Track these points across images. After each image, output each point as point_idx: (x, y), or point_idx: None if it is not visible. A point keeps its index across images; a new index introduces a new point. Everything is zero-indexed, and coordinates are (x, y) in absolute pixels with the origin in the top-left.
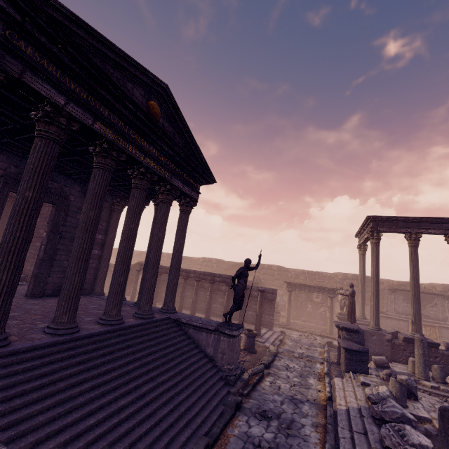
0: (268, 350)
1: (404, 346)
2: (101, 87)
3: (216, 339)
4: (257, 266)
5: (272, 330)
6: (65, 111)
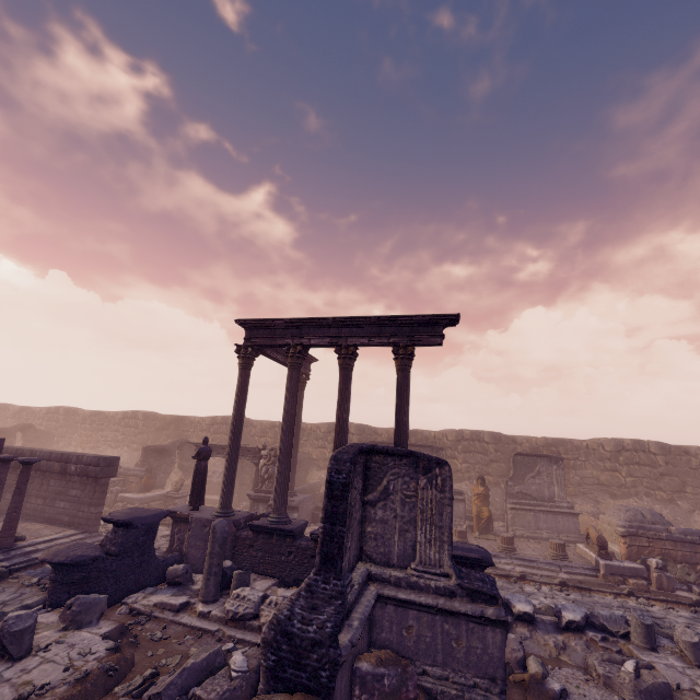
0: None
1: (252, 539)
2: None
3: None
4: None
5: (93, 532)
6: None
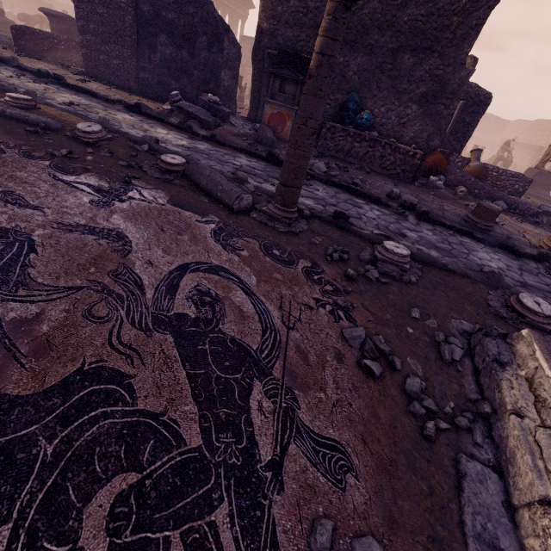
0: None
1: None
2: None
3: None
4: None
5: None
6: (220, 1)
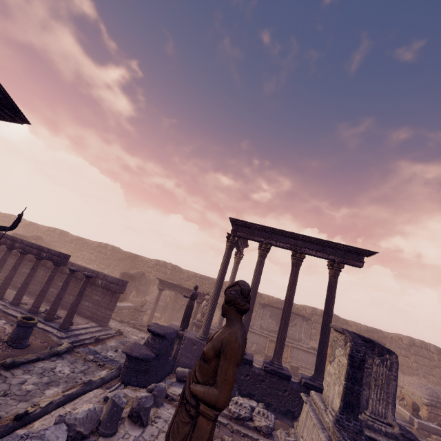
0: (50, 347)
1: None
2: None
3: None
4: (9, 227)
5: (105, 326)
6: None
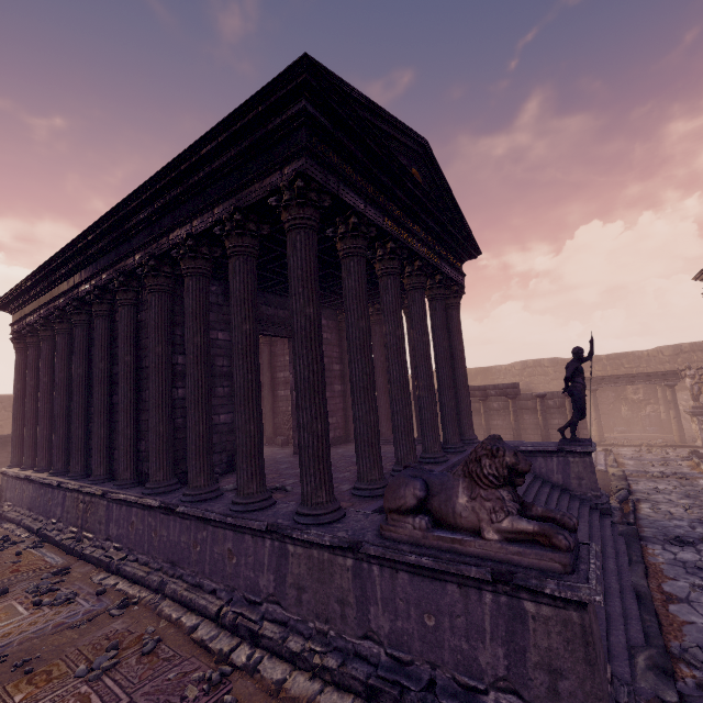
0: (611, 474)
1: None
2: (383, 174)
3: (562, 462)
4: (591, 356)
5: None
6: (363, 217)
